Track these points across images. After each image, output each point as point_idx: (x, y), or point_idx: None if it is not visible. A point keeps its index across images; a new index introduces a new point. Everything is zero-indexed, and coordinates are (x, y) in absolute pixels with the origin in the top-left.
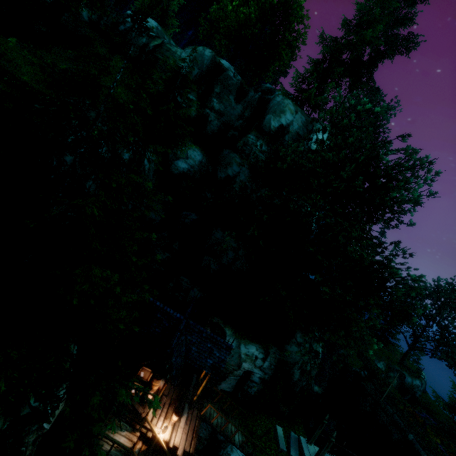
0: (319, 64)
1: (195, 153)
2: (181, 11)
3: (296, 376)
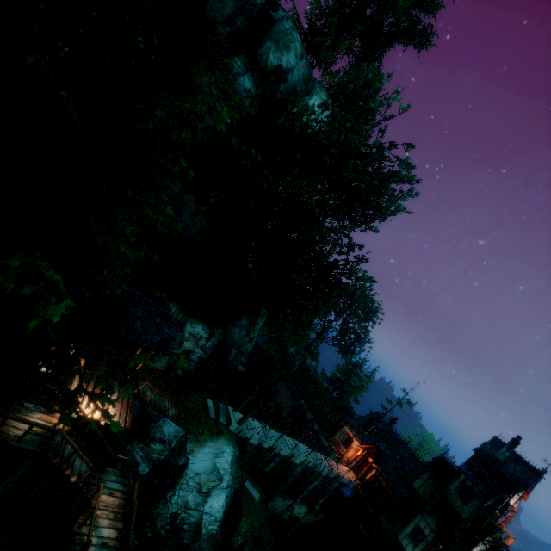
0: (343, 4)
1: None
2: None
3: (233, 356)
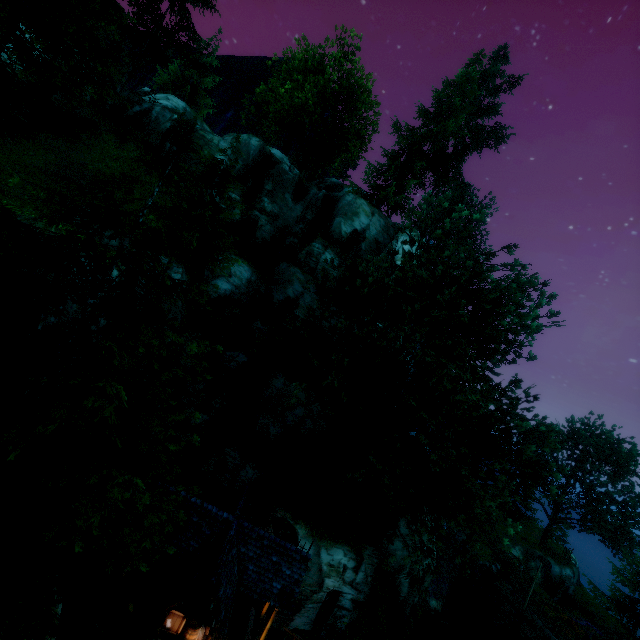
0: (396, 157)
1: (241, 269)
2: (216, 88)
3: (405, 589)
